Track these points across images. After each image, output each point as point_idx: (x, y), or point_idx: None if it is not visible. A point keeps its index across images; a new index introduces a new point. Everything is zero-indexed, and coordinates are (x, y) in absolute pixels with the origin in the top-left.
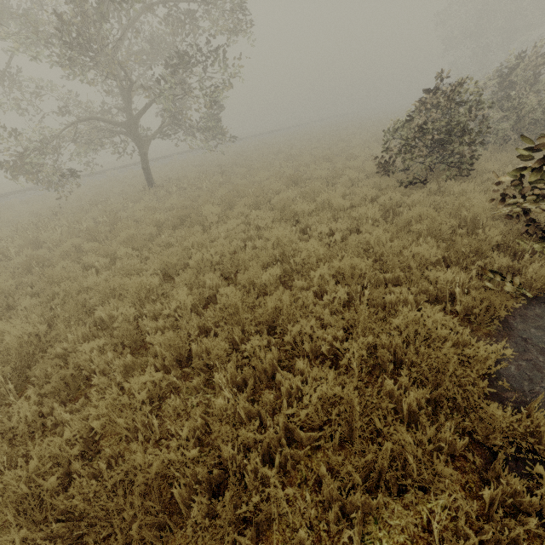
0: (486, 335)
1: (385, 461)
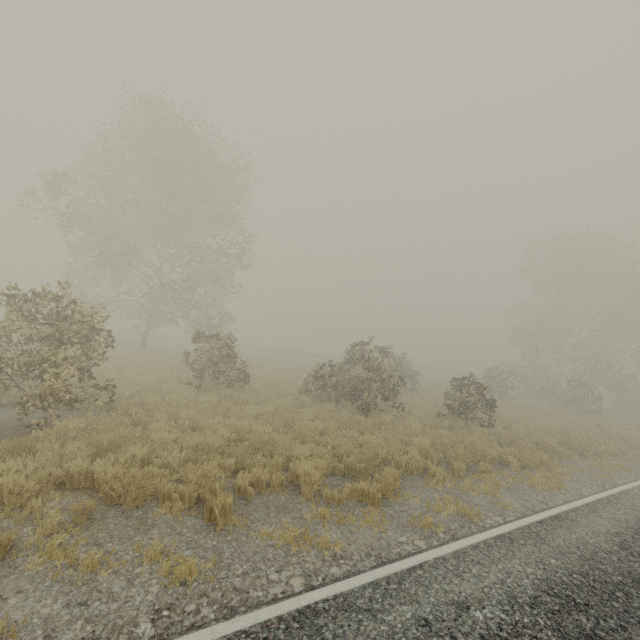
0: None
1: None
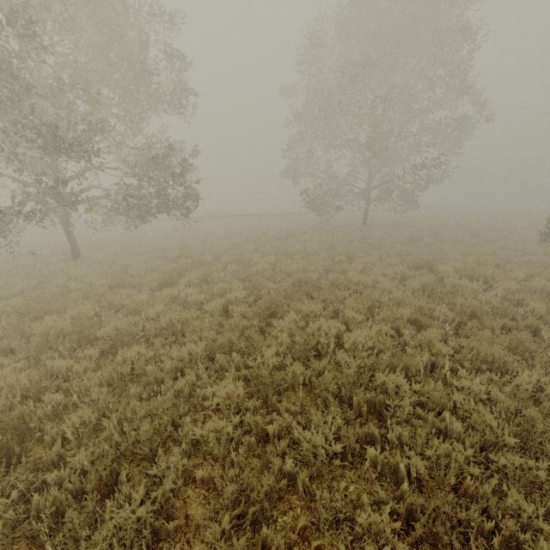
0: None
1: (546, 279)
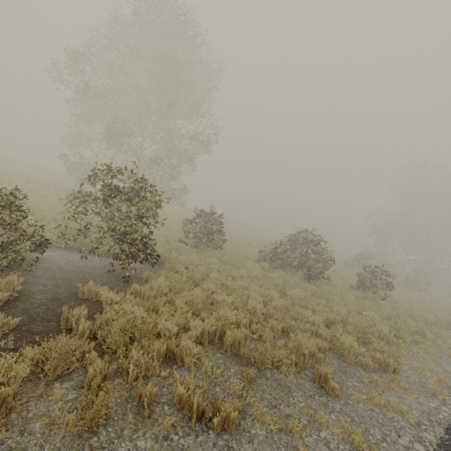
0: (69, 248)
1: None
